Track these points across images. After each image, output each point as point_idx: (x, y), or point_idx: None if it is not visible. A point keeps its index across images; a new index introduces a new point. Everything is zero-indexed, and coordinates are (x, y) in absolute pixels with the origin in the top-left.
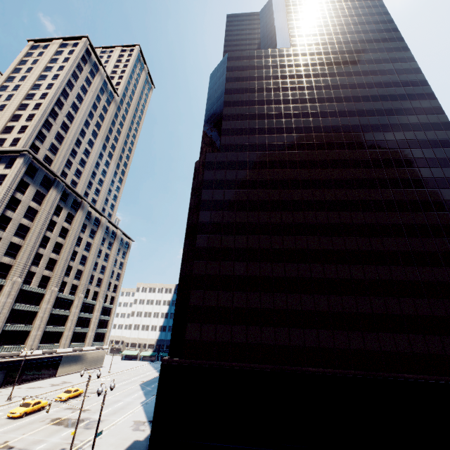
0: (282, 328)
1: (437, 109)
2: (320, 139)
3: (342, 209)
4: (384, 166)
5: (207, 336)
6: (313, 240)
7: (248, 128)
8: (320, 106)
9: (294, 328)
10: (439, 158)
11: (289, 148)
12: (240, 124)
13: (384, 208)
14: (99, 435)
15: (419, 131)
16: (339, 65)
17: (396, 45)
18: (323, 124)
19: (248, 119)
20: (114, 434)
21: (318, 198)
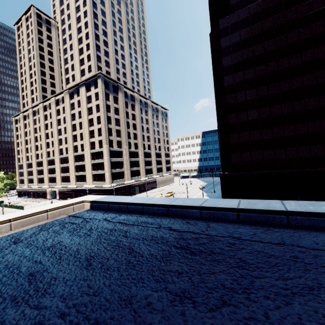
0: (303, 147)
1: None
2: None
3: None
4: None
5: (245, 159)
6: None
7: None
8: None
9: (314, 145)
10: None
11: None
12: None
13: None
14: None
15: None
16: None
17: None
18: None
19: None
20: None
21: None
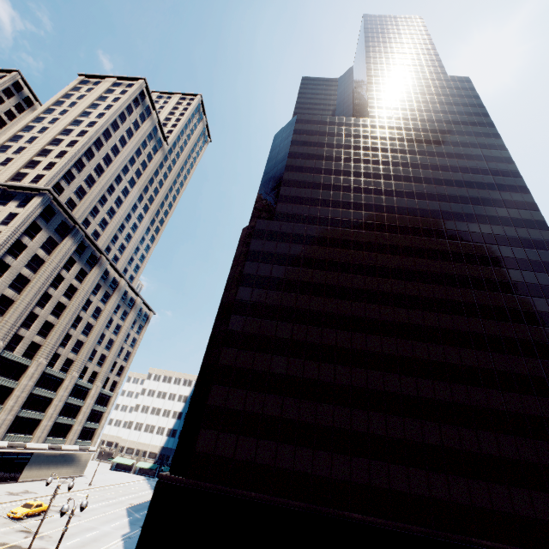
0: (323, 452)
1: (531, 204)
2: (393, 221)
3: (412, 306)
4: (467, 261)
5: (223, 450)
6: (373, 340)
7: (310, 197)
8: (396, 184)
9: (339, 453)
10: (532, 260)
11: (355, 226)
12: (301, 192)
13: (463, 311)
14: None
15: (509, 227)
16: (421, 143)
17: (486, 130)
18: (397, 205)
19: (311, 187)
20: None
21: (385, 289)
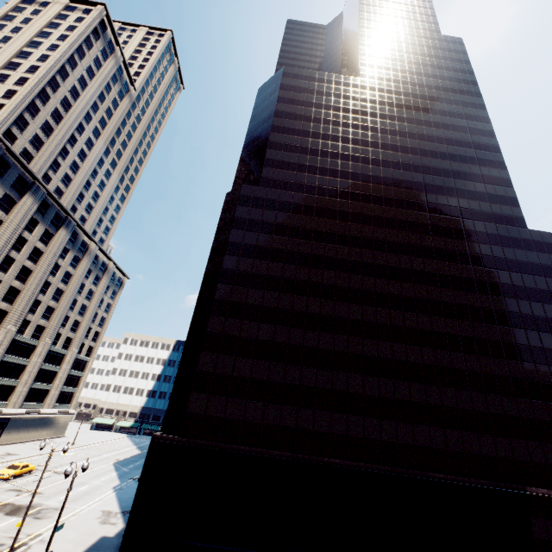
0: (306, 409)
1: (506, 181)
2: (379, 192)
3: (392, 277)
4: (444, 235)
5: (214, 411)
6: (355, 309)
7: (297, 163)
8: (383, 153)
9: (321, 410)
10: (501, 236)
11: (342, 195)
12: (288, 157)
13: (437, 282)
14: (59, 529)
15: (485, 202)
16: (410, 110)
17: (473, 100)
18: (383, 175)
19: (298, 152)
20: (75, 528)
21: (368, 260)
